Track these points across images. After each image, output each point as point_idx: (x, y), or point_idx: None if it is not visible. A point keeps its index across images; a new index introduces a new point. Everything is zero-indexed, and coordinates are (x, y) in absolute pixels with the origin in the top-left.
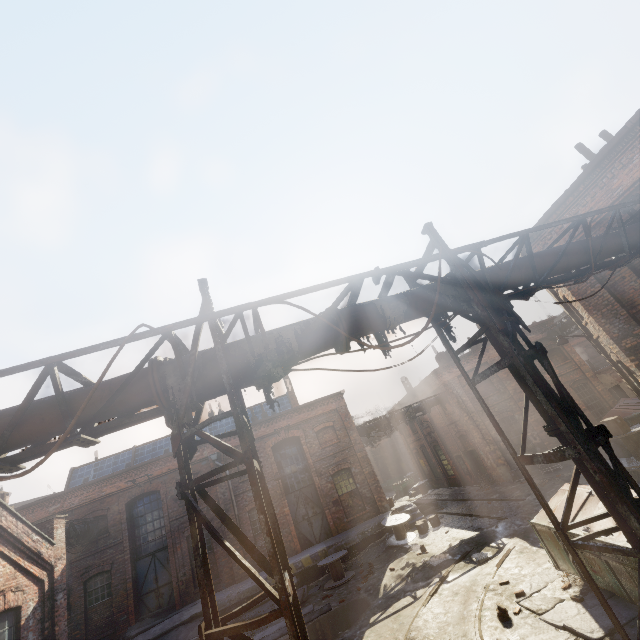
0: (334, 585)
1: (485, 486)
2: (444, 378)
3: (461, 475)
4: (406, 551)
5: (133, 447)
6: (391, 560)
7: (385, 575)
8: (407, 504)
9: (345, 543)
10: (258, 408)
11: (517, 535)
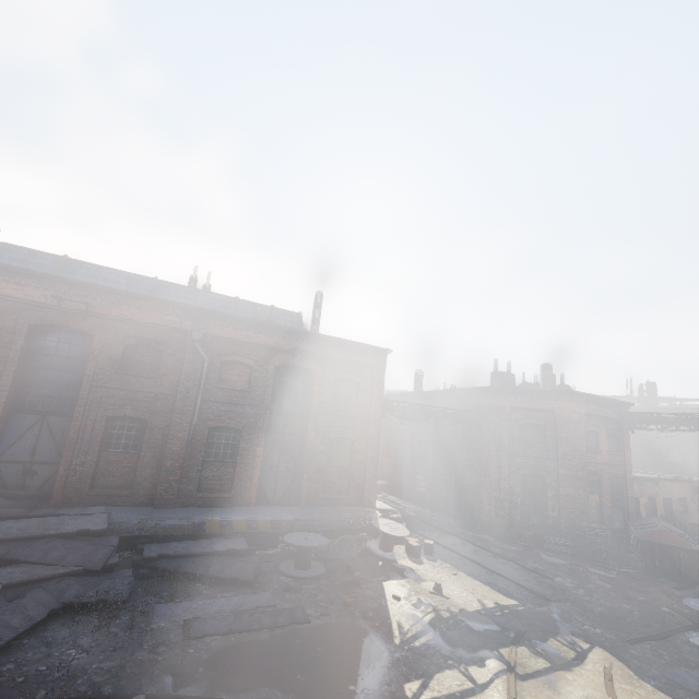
0: (299, 575)
1: (467, 526)
2: (495, 401)
3: (433, 498)
4: (402, 574)
5: (64, 256)
6: (379, 576)
7: (388, 603)
8: (393, 510)
9: (318, 524)
10: (259, 309)
11: (600, 645)
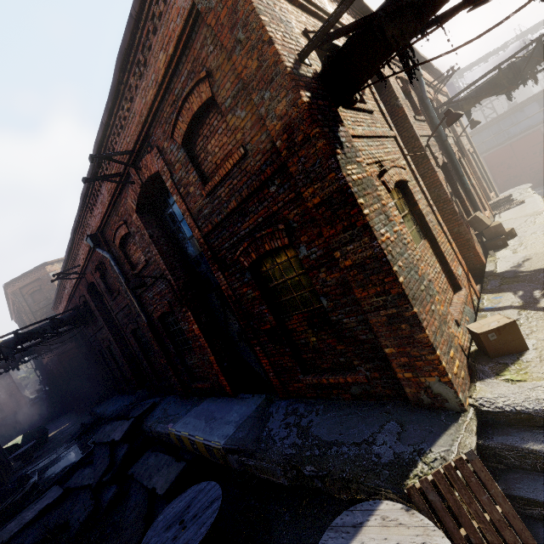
0: None
1: None
2: None
3: None
4: None
5: None
6: None
7: None
8: None
9: (255, 467)
10: None
11: None
